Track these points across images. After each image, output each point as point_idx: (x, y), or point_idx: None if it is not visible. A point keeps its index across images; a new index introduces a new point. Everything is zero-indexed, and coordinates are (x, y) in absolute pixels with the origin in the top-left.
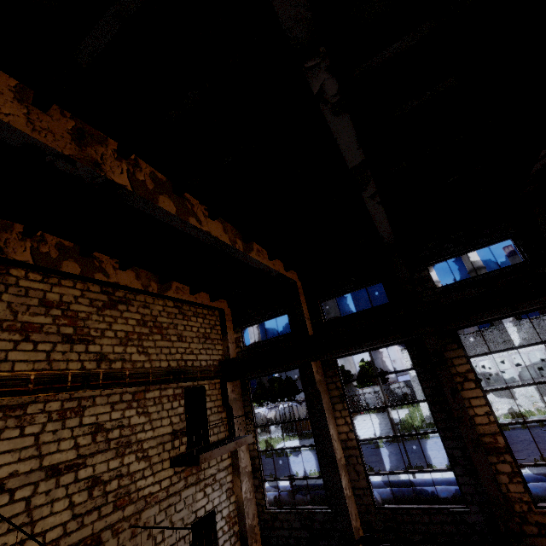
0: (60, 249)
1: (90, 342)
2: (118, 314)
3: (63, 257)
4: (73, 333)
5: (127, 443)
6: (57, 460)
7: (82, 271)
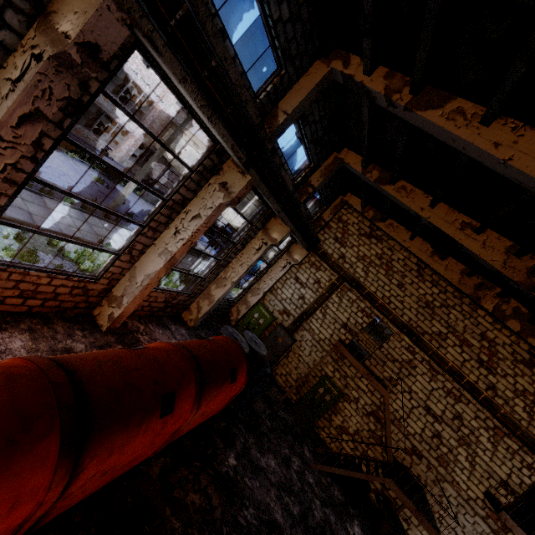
0: (514, 311)
1: (492, 373)
2: (528, 373)
3: (513, 316)
4: (485, 361)
5: (468, 443)
6: (432, 407)
7: (519, 331)
